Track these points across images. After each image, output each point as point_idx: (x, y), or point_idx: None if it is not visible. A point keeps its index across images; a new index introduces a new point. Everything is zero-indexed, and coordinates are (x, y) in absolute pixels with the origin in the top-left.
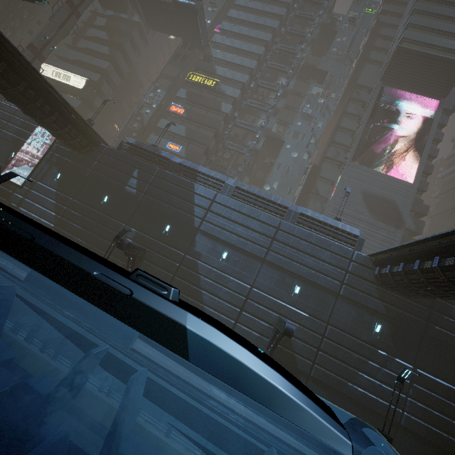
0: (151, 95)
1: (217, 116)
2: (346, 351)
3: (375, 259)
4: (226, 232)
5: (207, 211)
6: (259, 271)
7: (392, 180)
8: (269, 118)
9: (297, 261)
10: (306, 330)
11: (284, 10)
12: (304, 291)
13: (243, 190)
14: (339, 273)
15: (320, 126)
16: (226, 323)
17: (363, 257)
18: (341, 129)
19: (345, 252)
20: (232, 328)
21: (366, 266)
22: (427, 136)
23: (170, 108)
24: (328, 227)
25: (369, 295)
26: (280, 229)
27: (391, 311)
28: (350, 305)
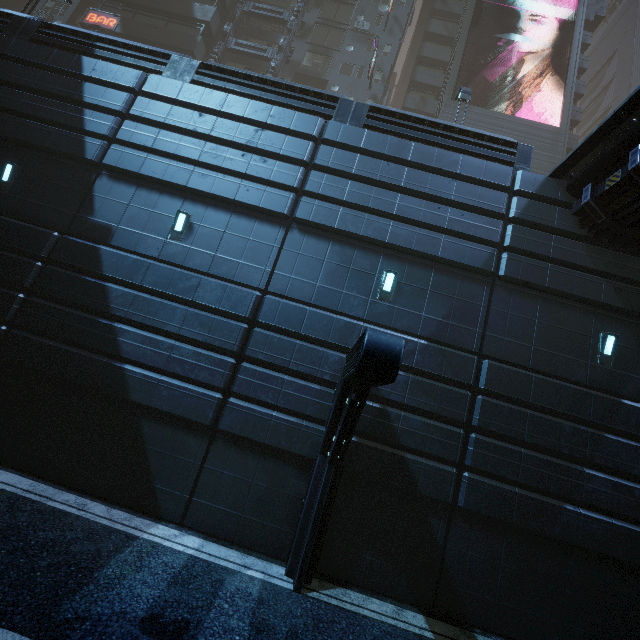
0: (48, 5)
1: (189, 31)
2: (542, 418)
3: (571, 177)
4: (178, 163)
5: (123, 121)
6: (281, 251)
7: (525, 124)
8: (294, 36)
9: (378, 211)
10: (426, 381)
11: None
12: (407, 282)
13: (221, 70)
14: (489, 224)
15: (388, 52)
16: (194, 402)
17: (540, 180)
18: (424, 62)
19: (494, 173)
20: (219, 417)
21: (550, 202)
22: (567, 54)
23: (87, 17)
24: (443, 130)
25: (570, 268)
26: (324, 142)
27: (632, 295)
28: (529, 299)
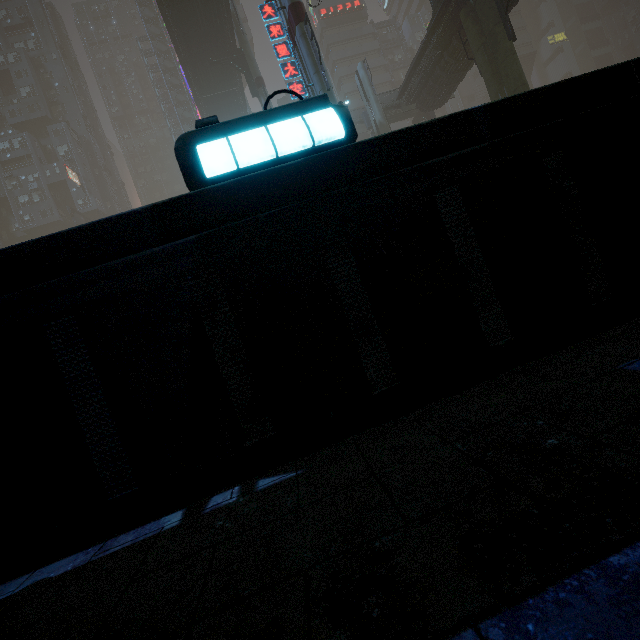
0: None
1: None
2: None
3: None
4: None
5: None
6: None
7: None
8: None
9: None
10: None
11: (388, 75)
12: None
13: None
14: None
15: None
16: None
17: None
18: None
19: None
20: None
21: None
22: None
23: None
24: None
25: None
26: None
27: None
28: None
